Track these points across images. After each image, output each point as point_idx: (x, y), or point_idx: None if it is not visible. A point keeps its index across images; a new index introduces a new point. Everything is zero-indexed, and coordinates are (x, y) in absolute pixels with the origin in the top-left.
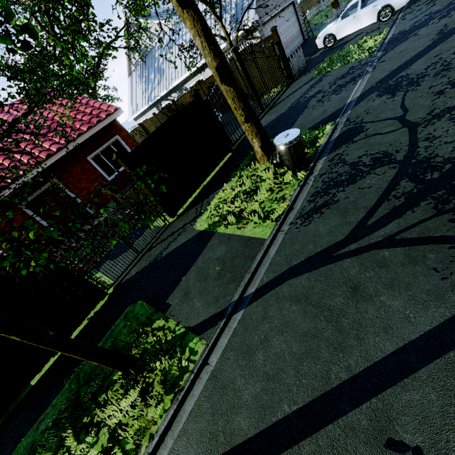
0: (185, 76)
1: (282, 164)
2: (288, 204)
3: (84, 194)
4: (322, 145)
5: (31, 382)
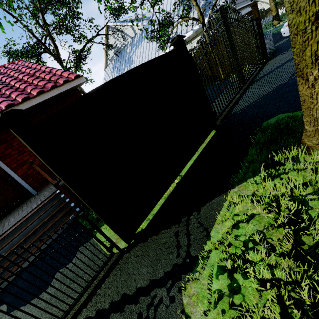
0: None
1: None
2: None
3: (24, 168)
4: None
5: None
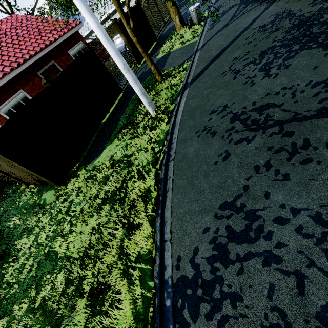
0: (103, 18)
1: (191, 26)
2: (201, 30)
3: None
4: (206, 16)
5: (103, 122)
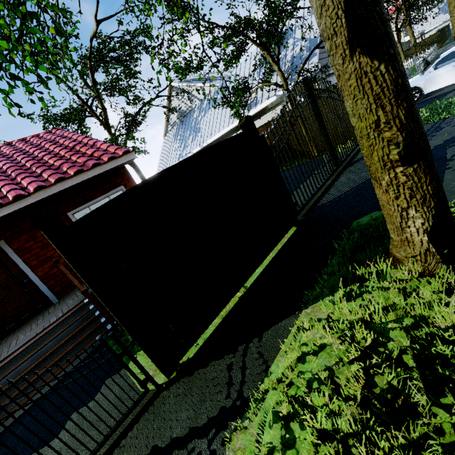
0: (222, 132)
1: None
2: None
3: (47, 267)
4: None
5: None
